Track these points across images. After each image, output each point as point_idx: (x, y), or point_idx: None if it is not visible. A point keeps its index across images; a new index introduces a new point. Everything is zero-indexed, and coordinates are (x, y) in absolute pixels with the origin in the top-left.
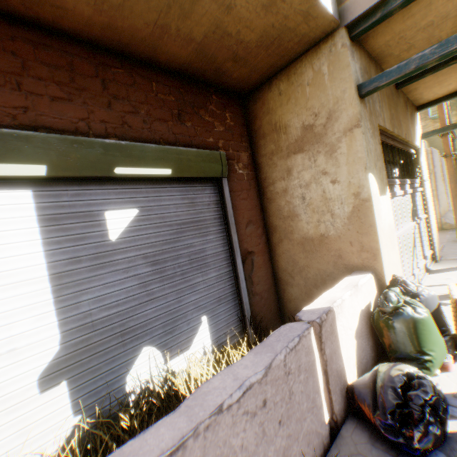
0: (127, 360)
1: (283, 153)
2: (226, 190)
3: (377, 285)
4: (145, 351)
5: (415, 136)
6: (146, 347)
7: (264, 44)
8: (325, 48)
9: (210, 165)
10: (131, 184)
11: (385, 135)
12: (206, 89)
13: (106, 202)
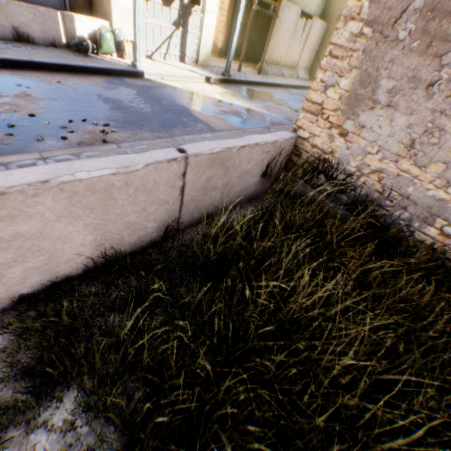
0: None
1: None
2: None
3: (112, 30)
4: None
5: None
6: None
7: None
8: None
9: None
10: None
11: None
12: None
13: None
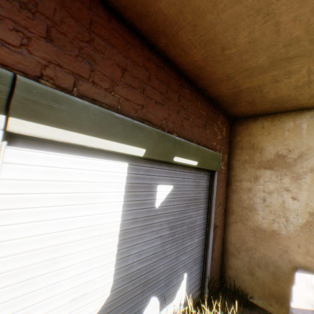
0: (141, 307)
1: (255, 165)
2: (216, 180)
3: None
4: (152, 300)
5: None
6: (153, 296)
7: (274, 101)
8: (307, 114)
9: (214, 162)
10: (174, 167)
11: None
12: (219, 110)
13: (160, 178)
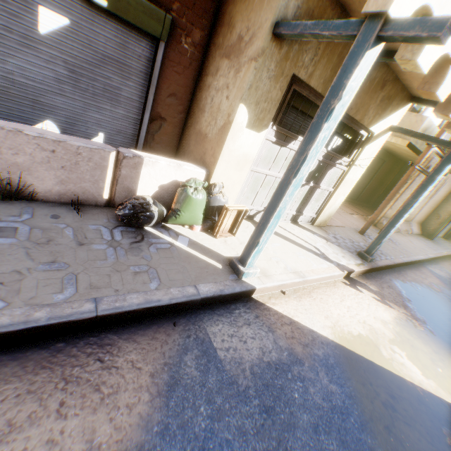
0: (34, 119)
1: (222, 53)
2: (160, 54)
3: (207, 181)
4: (48, 123)
5: (376, 121)
6: (50, 121)
7: None
8: None
9: (150, 21)
10: None
11: (312, 92)
12: None
13: None
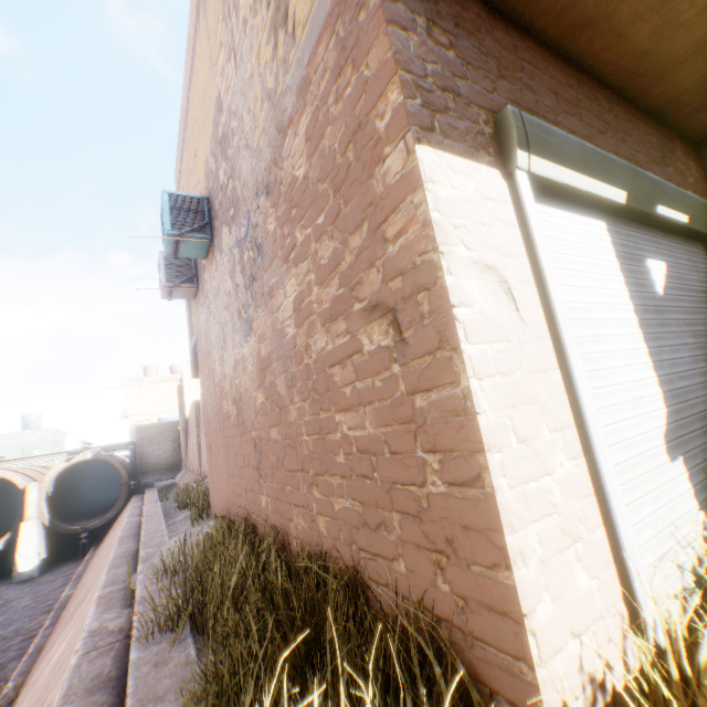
0: None
1: None
2: None
3: None
4: None
5: None
6: None
7: None
8: None
9: None
10: (650, 233)
11: None
12: (667, 133)
13: (643, 248)
